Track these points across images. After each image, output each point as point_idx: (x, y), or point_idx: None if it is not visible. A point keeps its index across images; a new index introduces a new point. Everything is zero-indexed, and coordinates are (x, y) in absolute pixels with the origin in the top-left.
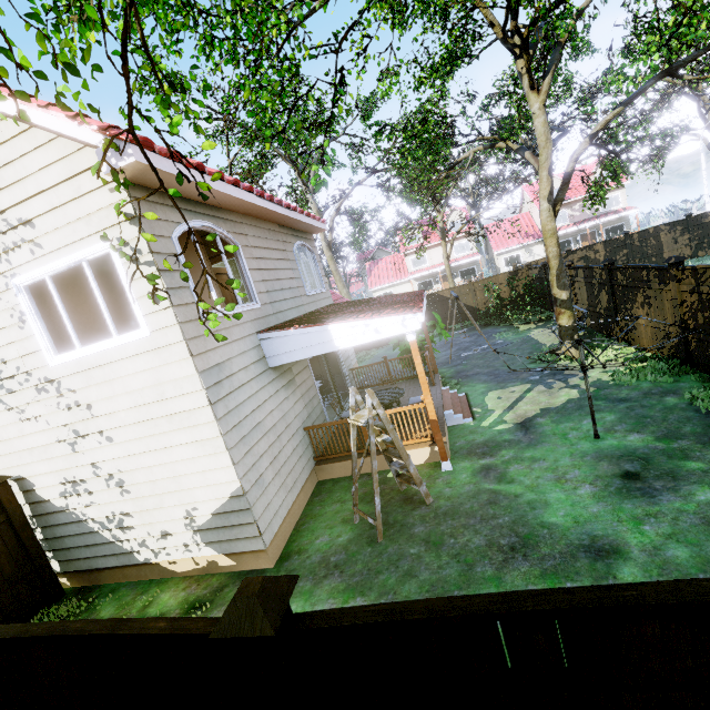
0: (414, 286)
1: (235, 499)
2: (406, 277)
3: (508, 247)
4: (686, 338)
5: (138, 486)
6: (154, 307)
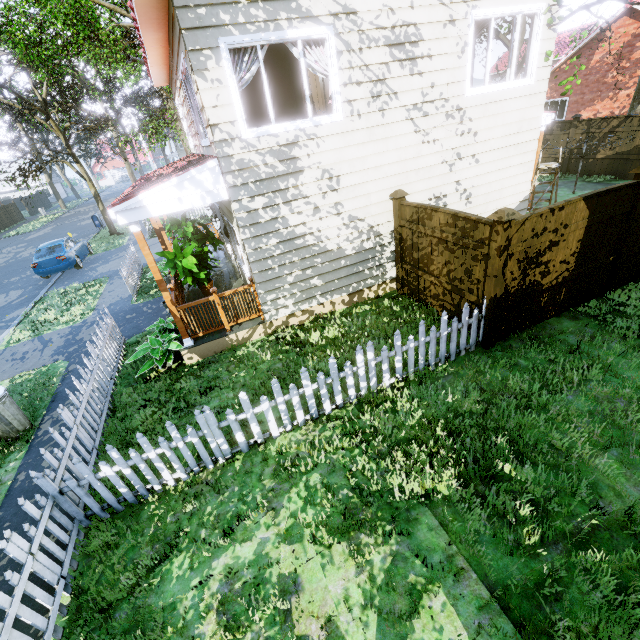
0: None
1: (523, 203)
2: None
3: None
4: (569, 159)
5: (477, 198)
6: (544, 64)
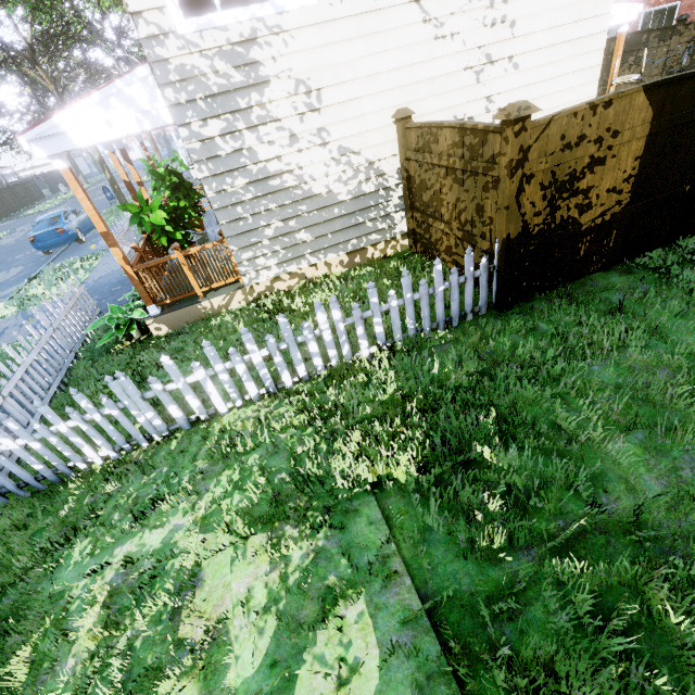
0: None
1: None
2: None
3: None
4: None
5: None
6: None
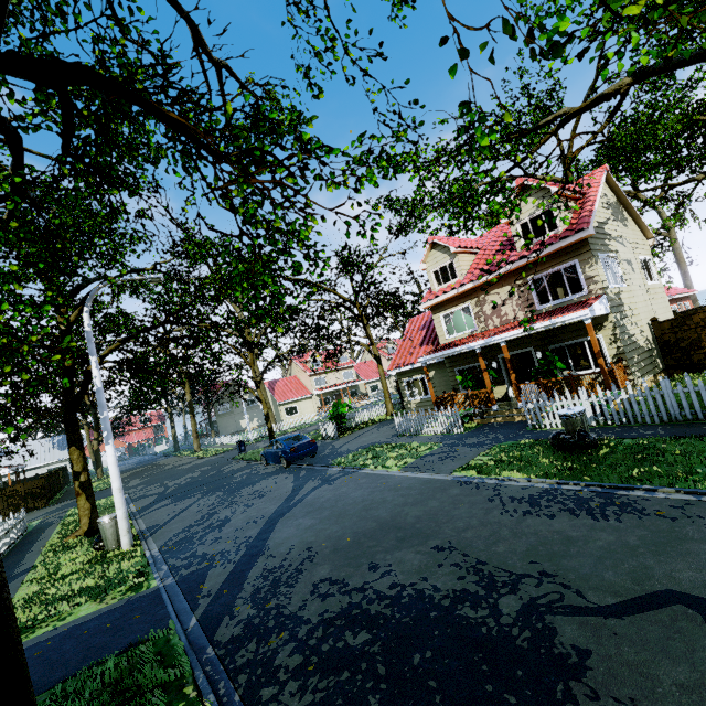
0: (317, 401)
1: None
2: (309, 394)
3: (373, 379)
4: None
5: None
6: (658, 277)
